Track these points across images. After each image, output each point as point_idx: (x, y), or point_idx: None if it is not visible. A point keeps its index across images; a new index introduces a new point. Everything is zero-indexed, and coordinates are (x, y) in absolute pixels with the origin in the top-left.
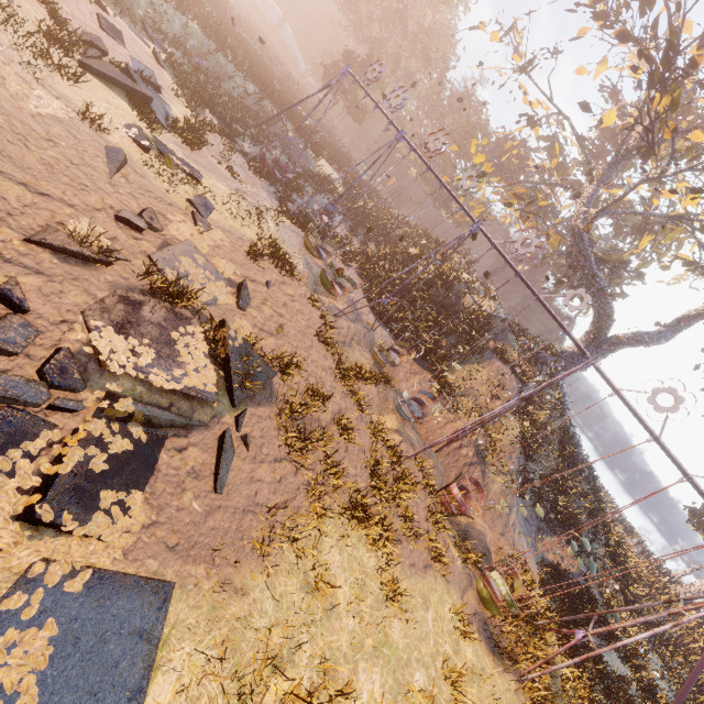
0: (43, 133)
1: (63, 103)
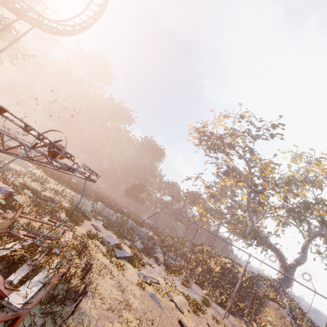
0: (148, 309)
1: (134, 285)
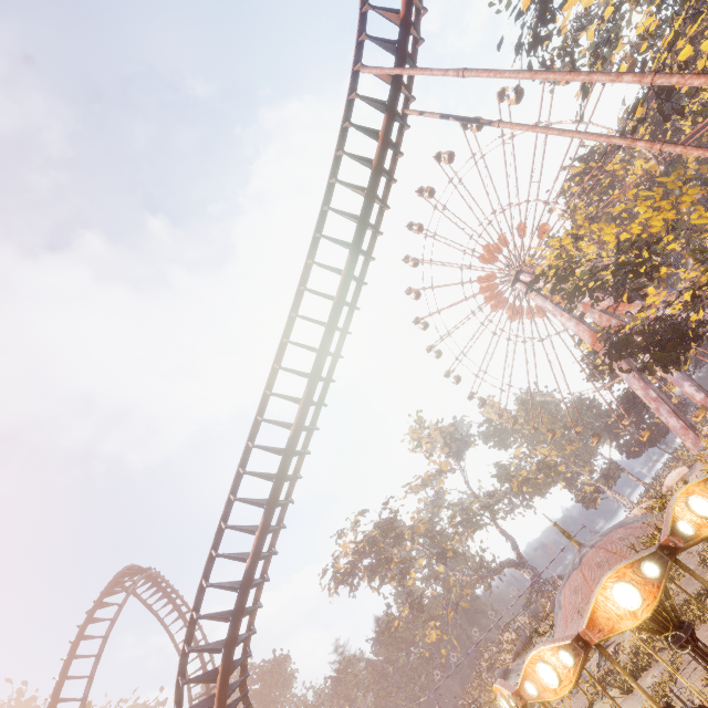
0: None
1: None
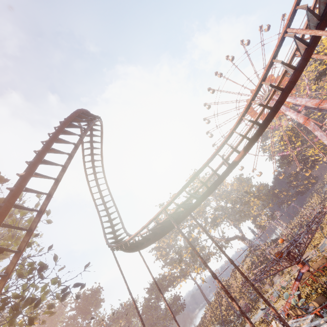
0: None
1: None
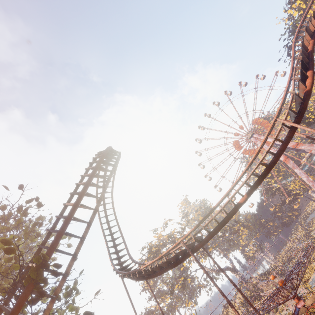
0: None
1: None
